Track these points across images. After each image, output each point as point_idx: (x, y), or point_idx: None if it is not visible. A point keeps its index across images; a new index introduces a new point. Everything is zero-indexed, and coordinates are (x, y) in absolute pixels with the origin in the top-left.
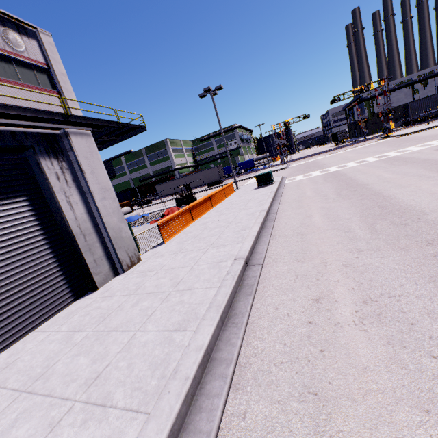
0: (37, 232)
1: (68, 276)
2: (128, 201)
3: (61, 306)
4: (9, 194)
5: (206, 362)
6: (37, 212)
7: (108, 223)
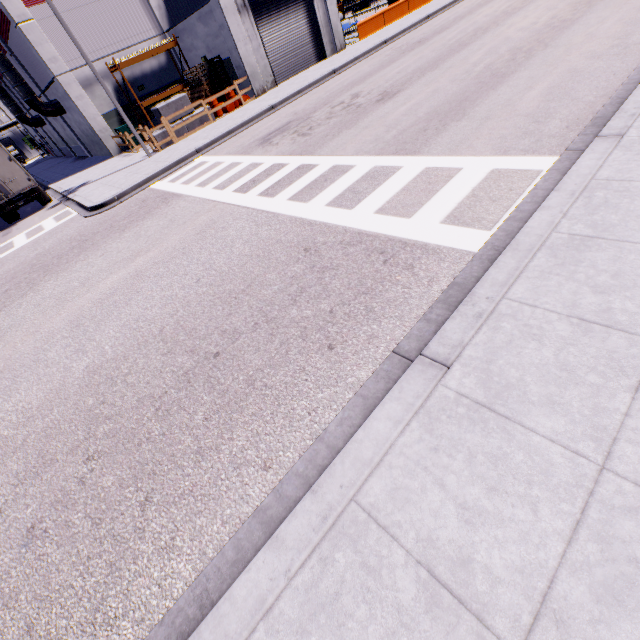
0: (308, 24)
1: (317, 49)
2: (340, 5)
3: (315, 63)
4: (300, 3)
5: (356, 60)
6: (308, 13)
7: (332, 21)
